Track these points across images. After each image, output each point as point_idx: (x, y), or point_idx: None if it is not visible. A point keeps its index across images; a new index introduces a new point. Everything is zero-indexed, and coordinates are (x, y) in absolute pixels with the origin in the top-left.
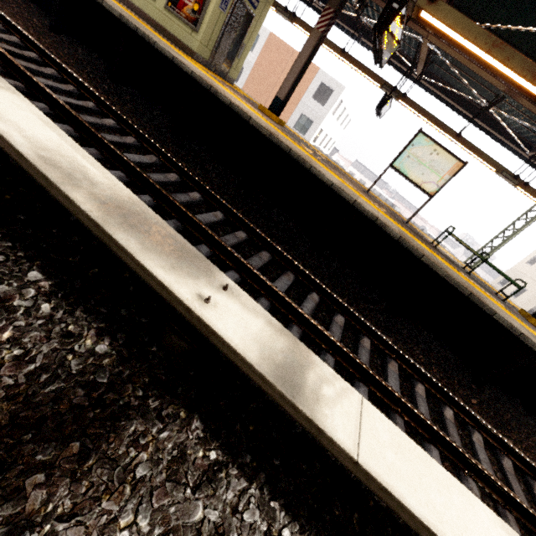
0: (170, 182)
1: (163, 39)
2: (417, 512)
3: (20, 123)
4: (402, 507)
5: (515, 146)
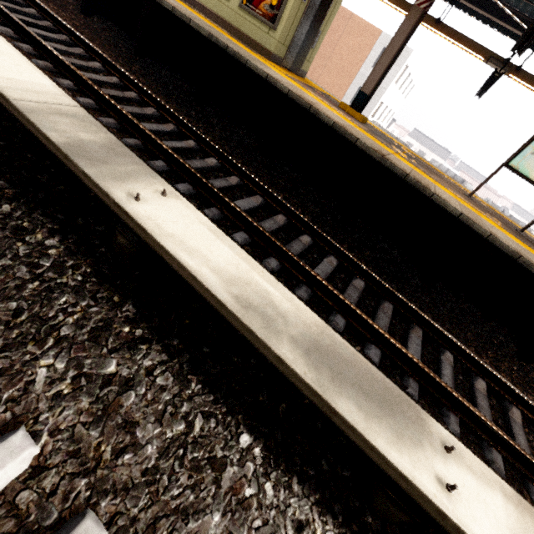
0: (279, 227)
1: (242, 45)
2: None
3: (200, 247)
4: None
5: None
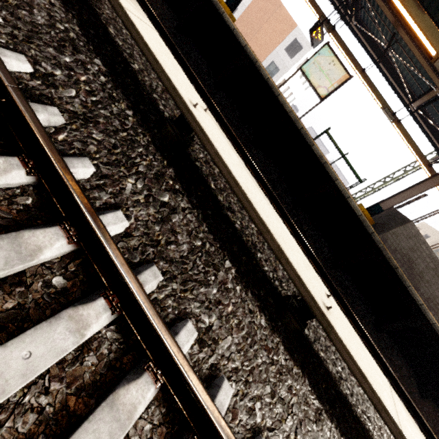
0: None
1: None
2: (146, 40)
3: None
4: (138, 34)
5: (405, 97)
